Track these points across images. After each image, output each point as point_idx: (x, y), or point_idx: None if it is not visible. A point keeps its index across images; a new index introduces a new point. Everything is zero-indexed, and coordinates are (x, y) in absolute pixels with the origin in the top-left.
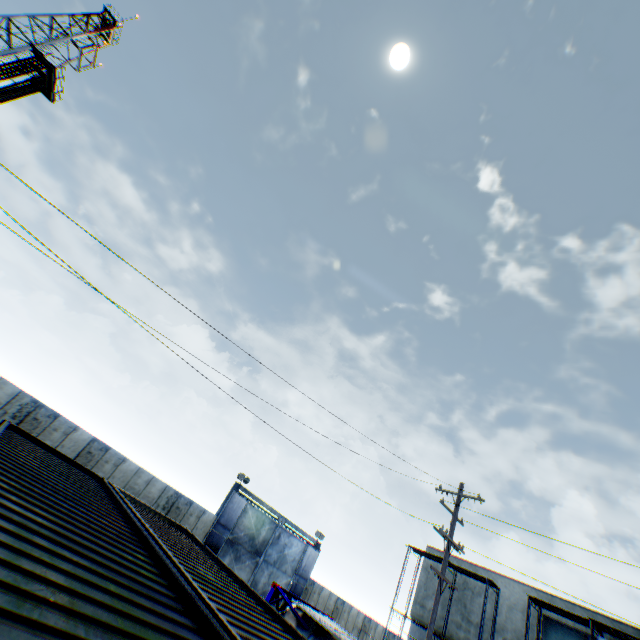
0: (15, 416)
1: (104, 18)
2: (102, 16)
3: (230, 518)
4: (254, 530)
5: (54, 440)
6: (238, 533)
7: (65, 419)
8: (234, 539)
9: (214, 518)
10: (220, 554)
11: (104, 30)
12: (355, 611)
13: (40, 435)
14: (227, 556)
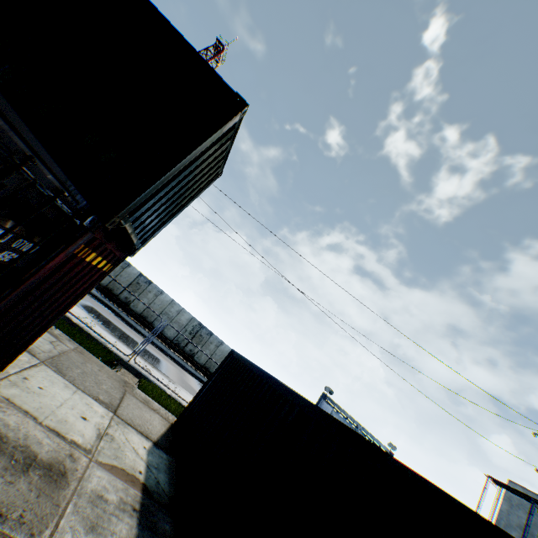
0: (190, 333)
1: (216, 47)
2: (215, 46)
3: None
4: None
5: (210, 349)
6: None
7: (215, 336)
8: None
9: None
10: None
11: (216, 56)
12: None
13: (203, 346)
14: None
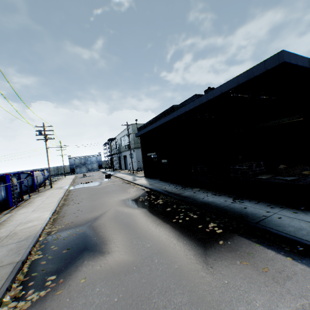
0: None
1: None
2: None
3: (72, 163)
4: (80, 162)
5: None
6: (77, 164)
7: (25, 170)
8: (77, 165)
9: (69, 165)
10: (76, 169)
11: None
12: None
13: None
14: (78, 168)
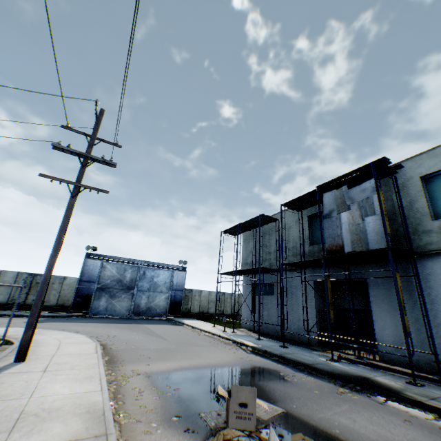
0: None
1: None
2: None
3: (91, 275)
4: (118, 276)
5: None
6: (105, 282)
7: None
8: (104, 287)
9: (77, 280)
10: (96, 299)
11: None
12: (236, 296)
13: None
14: (103, 298)
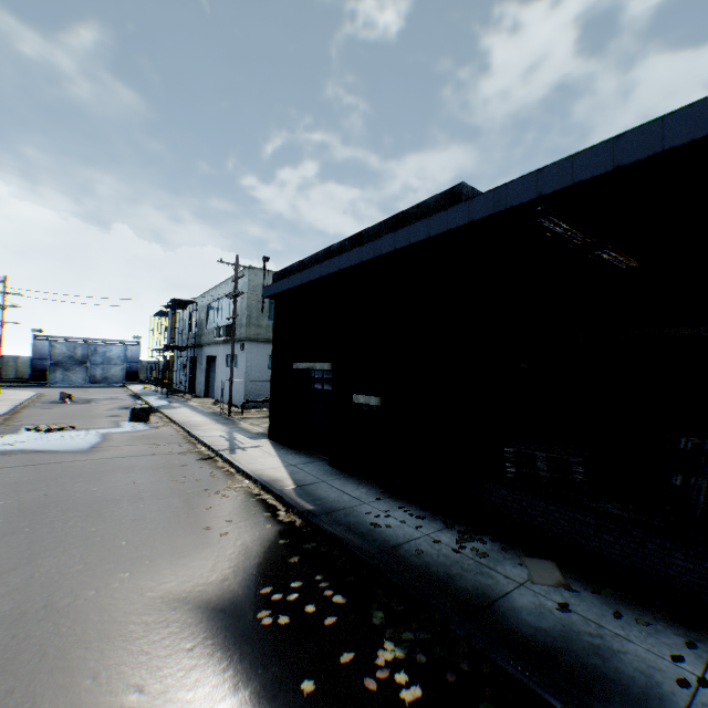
0: None
1: None
2: None
3: (44, 354)
4: (71, 353)
5: None
6: (58, 359)
7: None
8: (58, 363)
9: (31, 358)
10: (53, 372)
11: None
12: None
13: None
14: (59, 372)
